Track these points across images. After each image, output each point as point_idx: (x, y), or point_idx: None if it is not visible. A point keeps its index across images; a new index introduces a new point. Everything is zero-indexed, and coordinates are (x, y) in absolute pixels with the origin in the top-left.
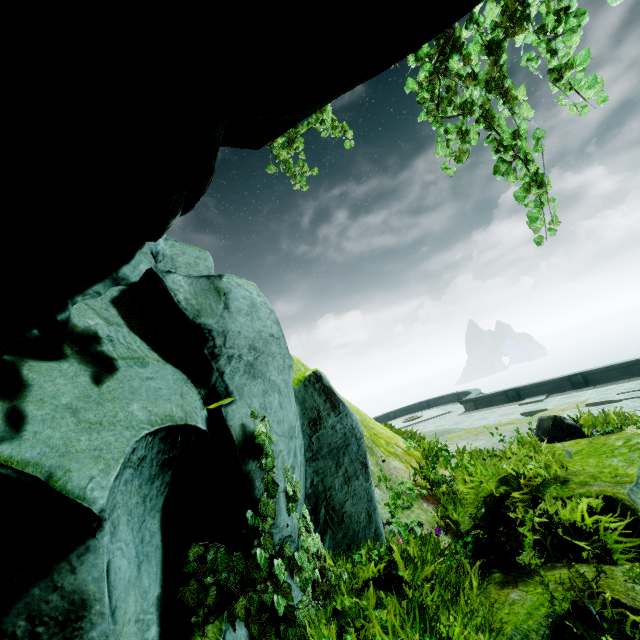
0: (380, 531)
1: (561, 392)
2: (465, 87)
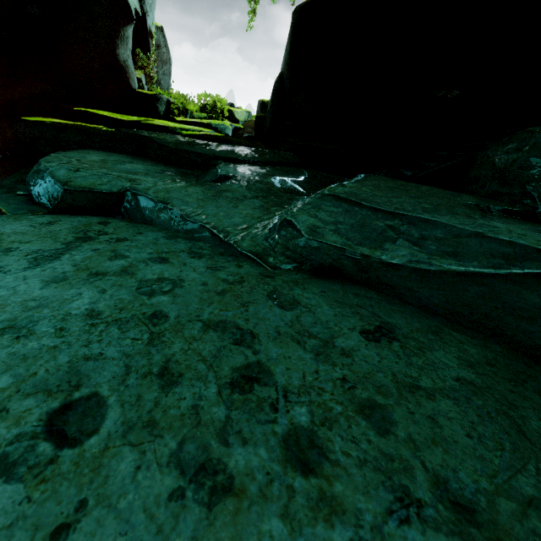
0: None
1: None
2: None
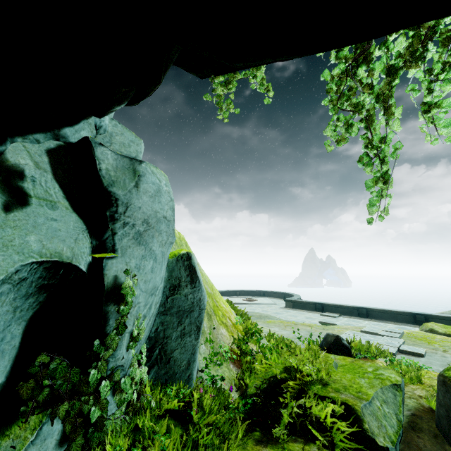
0: (192, 376)
1: (349, 316)
2: (362, 92)
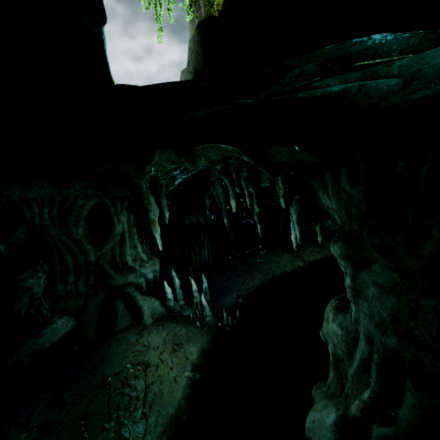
0: None
1: None
2: None
